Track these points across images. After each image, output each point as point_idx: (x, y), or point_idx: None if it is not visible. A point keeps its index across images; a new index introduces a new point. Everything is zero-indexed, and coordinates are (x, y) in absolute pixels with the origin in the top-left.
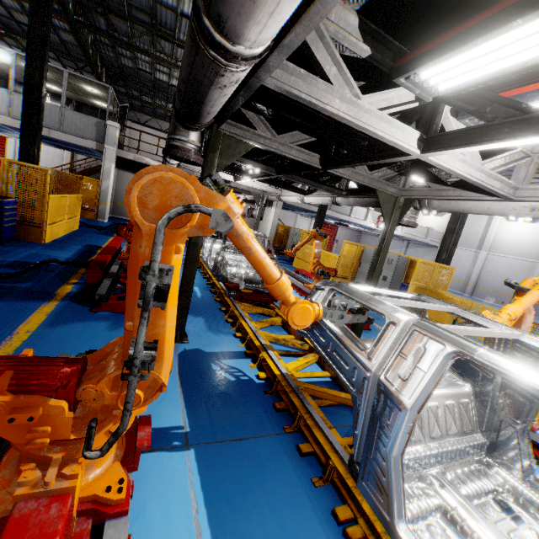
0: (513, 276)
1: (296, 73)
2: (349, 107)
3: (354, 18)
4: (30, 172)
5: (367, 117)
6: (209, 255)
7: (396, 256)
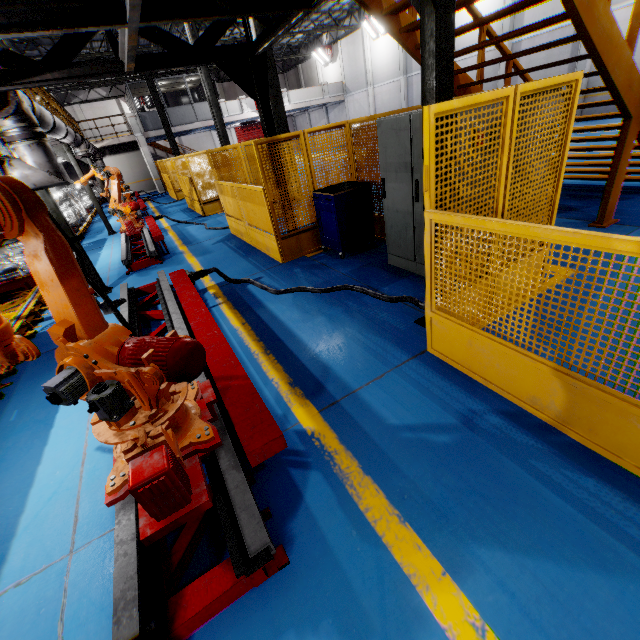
0: (393, 103)
1: None
2: None
3: None
4: None
5: None
6: None
7: None
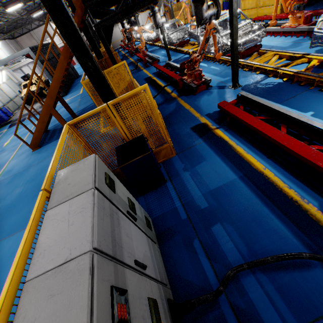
0: None
1: None
2: None
3: None
4: None
5: None
6: (145, 38)
7: None
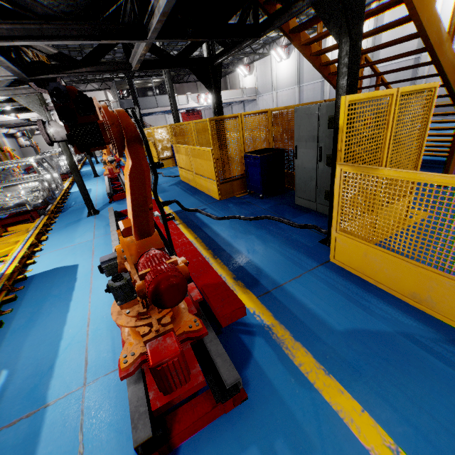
0: (290, 102)
1: None
2: None
3: None
4: None
5: None
6: None
7: None
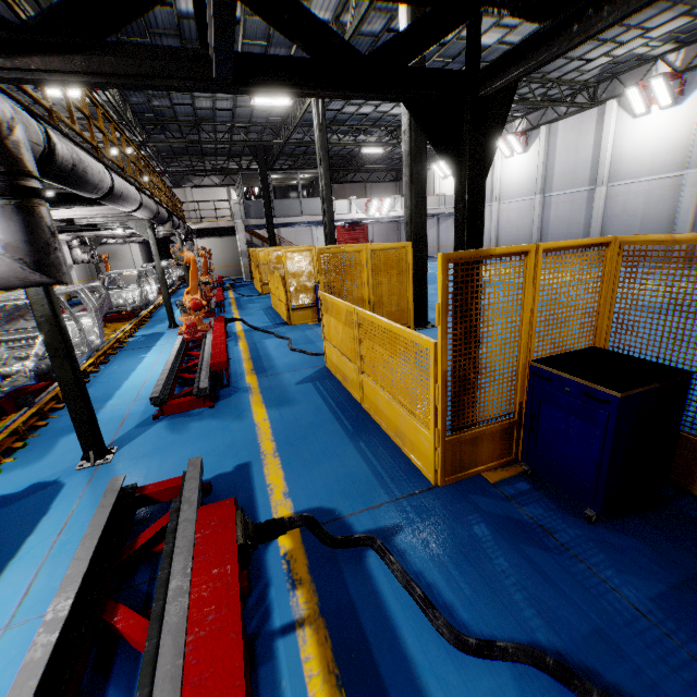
0: (522, 222)
1: None
2: None
3: None
4: None
5: None
6: None
7: None
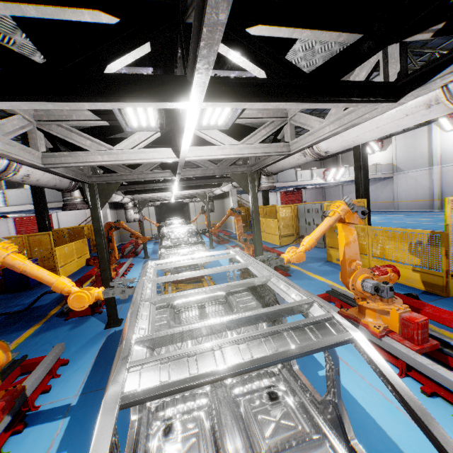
0: None
1: (63, 155)
2: (110, 156)
3: (87, 112)
4: (40, 238)
5: (126, 156)
6: None
7: (318, 205)
